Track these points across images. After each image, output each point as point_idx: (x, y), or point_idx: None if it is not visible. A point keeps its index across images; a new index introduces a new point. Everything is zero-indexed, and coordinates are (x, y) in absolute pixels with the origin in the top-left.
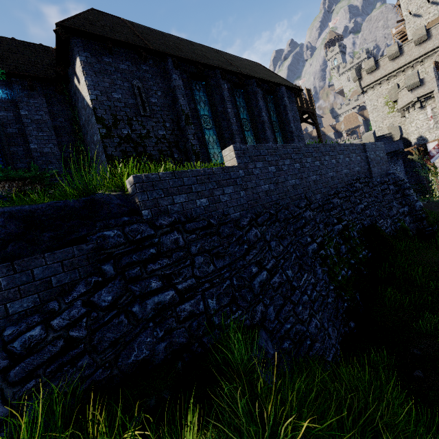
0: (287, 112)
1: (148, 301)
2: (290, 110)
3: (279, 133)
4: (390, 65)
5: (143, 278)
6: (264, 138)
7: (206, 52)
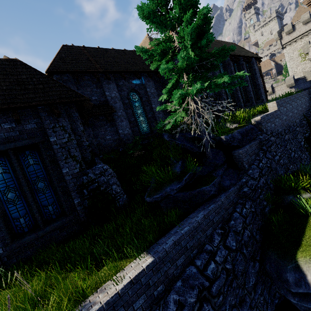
0: (255, 73)
1: (275, 158)
2: (257, 72)
3: (252, 86)
4: (303, 28)
5: (271, 152)
6: (247, 90)
7: (216, 44)
